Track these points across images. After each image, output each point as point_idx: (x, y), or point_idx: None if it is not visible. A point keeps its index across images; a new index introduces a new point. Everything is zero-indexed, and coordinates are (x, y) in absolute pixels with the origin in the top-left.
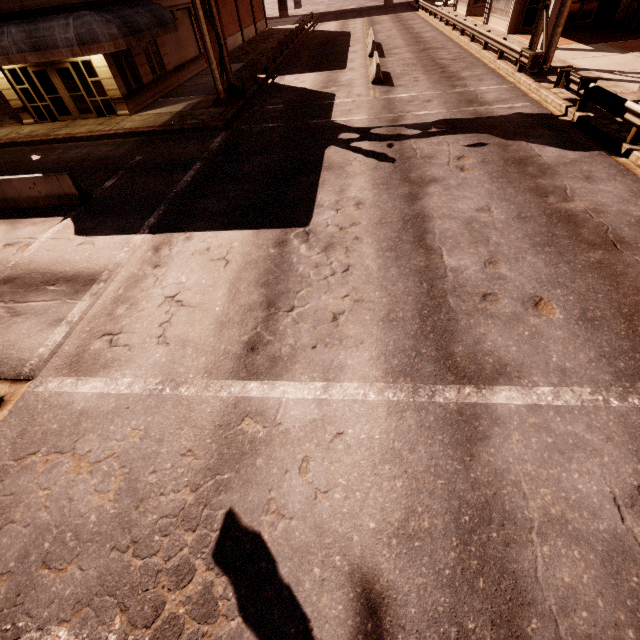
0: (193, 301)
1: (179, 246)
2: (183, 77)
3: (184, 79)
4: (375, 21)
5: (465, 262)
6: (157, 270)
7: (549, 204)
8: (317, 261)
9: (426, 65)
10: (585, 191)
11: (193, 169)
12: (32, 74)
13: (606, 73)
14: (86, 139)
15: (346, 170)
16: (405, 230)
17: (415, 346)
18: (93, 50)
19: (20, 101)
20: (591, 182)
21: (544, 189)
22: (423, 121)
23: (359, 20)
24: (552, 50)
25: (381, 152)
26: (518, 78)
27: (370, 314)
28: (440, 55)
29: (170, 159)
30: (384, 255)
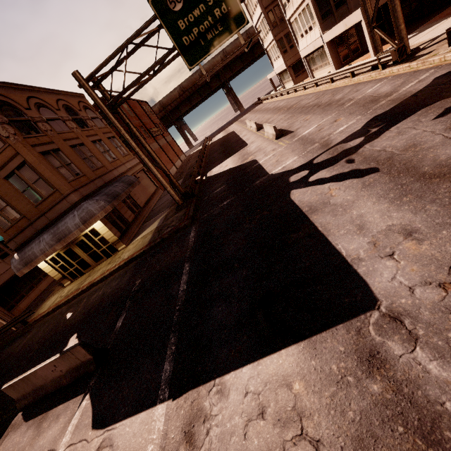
0: None
1: (216, 418)
2: (152, 205)
3: (153, 205)
4: (242, 119)
5: None
6: None
7: None
8: None
9: (301, 111)
10: None
11: (184, 273)
12: (63, 254)
13: None
14: (101, 280)
15: (334, 203)
16: None
17: None
18: (92, 222)
19: (60, 274)
20: None
21: None
22: (352, 131)
23: (233, 125)
24: (405, 40)
25: (349, 170)
26: (388, 72)
27: None
28: (304, 103)
29: (162, 271)
30: None
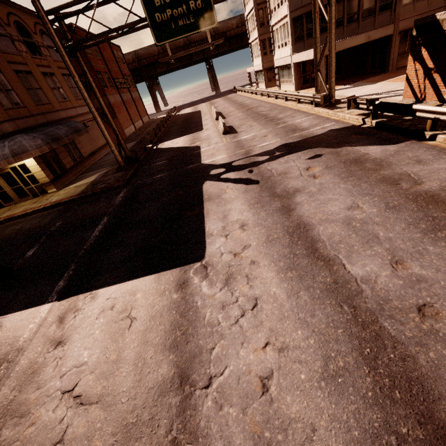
0: (94, 393)
1: (84, 310)
2: (96, 158)
3: (97, 159)
4: (213, 102)
5: (371, 267)
6: (58, 349)
7: (406, 190)
8: (222, 299)
9: (254, 117)
10: (426, 172)
11: (101, 224)
12: None
13: (372, 95)
14: (22, 216)
15: (223, 198)
16: (294, 243)
17: (387, 422)
18: (24, 157)
19: None
20: (425, 164)
21: (391, 178)
22: (267, 149)
23: (204, 104)
24: (333, 91)
25: (245, 177)
26: (317, 110)
27: (304, 370)
28: (260, 110)
29: (83, 219)
30: (286, 277)
